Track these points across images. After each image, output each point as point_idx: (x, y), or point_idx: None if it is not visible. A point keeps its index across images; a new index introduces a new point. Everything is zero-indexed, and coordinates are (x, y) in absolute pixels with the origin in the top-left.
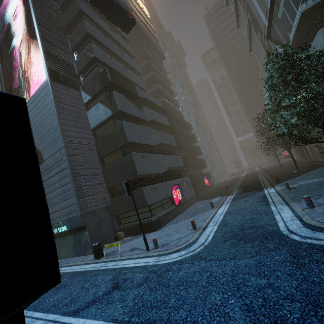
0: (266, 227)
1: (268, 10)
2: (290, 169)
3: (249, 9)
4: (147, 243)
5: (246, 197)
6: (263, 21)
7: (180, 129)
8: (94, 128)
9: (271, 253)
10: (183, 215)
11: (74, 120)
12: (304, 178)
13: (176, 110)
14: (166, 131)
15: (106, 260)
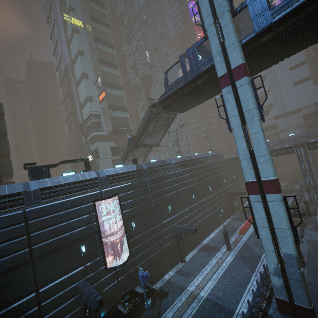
0: None
1: (83, 120)
2: None
3: (75, 109)
4: None
5: None
6: (80, 120)
7: None
8: None
9: None
10: None
11: None
12: None
13: None
14: None
15: None
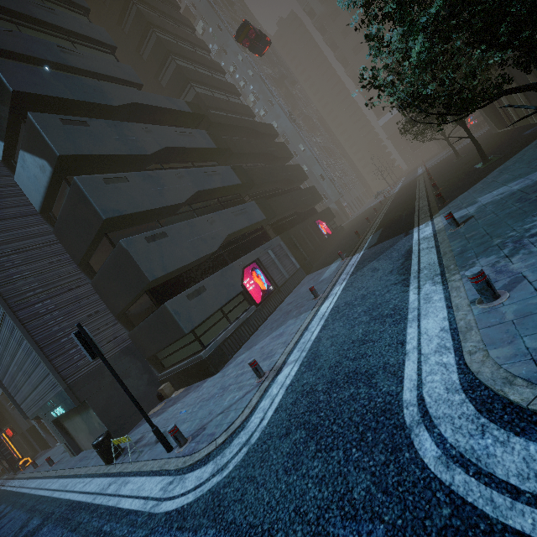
0: (377, 380)
1: None
2: (472, 161)
3: None
4: (164, 438)
5: (378, 258)
6: None
7: (248, 144)
8: (43, 209)
9: (347, 535)
10: (270, 321)
11: None
12: (493, 184)
13: (234, 105)
14: (214, 159)
15: (115, 472)
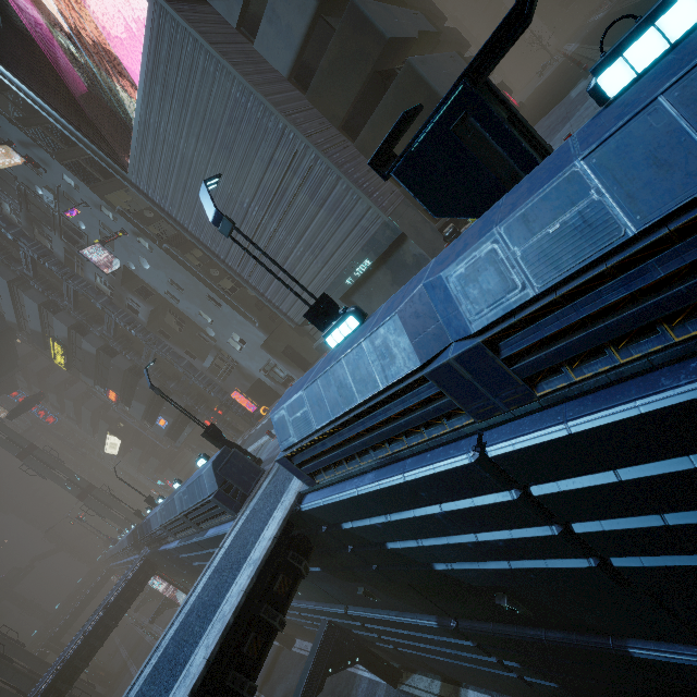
0: None
1: None
2: None
3: None
4: None
5: None
6: None
7: None
8: (292, 72)
9: None
10: None
11: (254, 71)
12: None
13: None
14: None
15: None
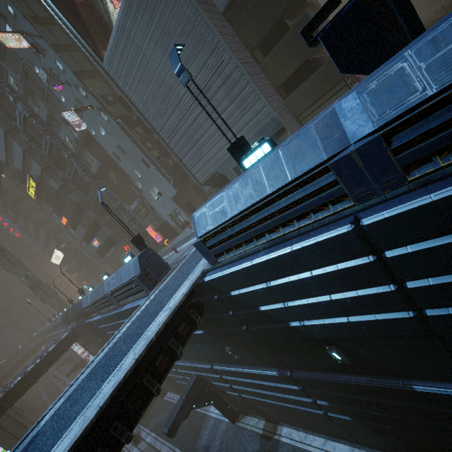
0: None
1: None
2: None
3: None
4: None
5: None
6: None
7: None
8: (226, 9)
9: None
10: None
11: (203, 2)
12: None
13: None
14: None
15: None
